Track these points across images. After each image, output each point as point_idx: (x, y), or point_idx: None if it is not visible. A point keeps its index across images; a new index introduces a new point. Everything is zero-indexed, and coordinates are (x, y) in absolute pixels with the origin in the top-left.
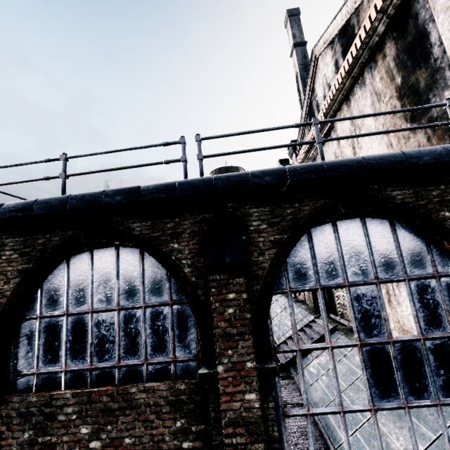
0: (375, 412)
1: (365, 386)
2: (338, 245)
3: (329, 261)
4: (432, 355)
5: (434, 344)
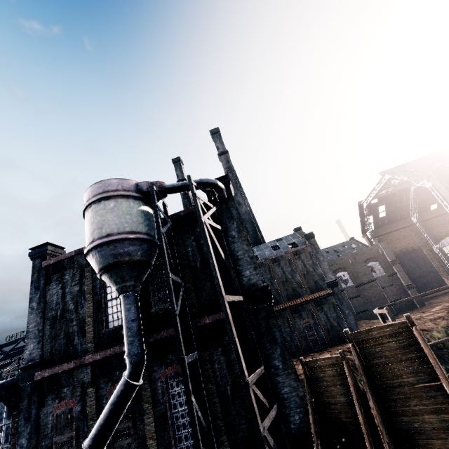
0: None
1: None
2: None
3: None
4: None
5: None
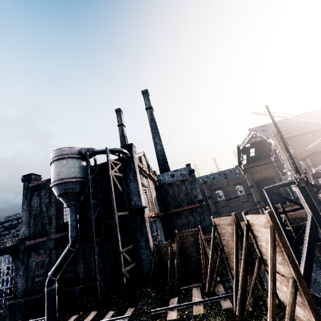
0: (0, 289)
1: (0, 285)
2: (3, 260)
3: (1, 263)
4: (10, 279)
5: (11, 277)
